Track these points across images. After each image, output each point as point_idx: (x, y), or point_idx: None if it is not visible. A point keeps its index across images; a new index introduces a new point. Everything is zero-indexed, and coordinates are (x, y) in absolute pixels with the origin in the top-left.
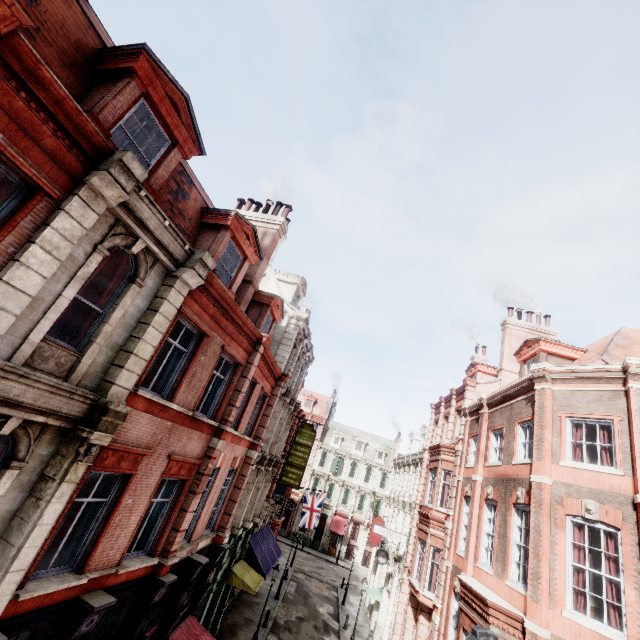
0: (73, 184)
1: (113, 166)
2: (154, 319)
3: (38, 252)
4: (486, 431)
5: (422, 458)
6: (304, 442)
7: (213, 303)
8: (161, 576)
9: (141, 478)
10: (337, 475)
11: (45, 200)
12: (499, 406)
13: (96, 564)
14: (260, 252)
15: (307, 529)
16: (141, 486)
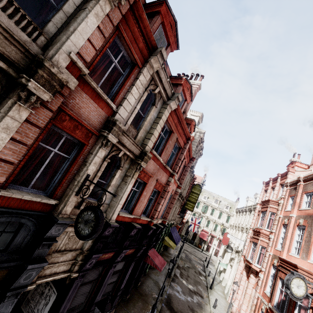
0: (144, 62)
1: (158, 54)
2: (160, 121)
3: (135, 89)
4: (301, 193)
5: (255, 208)
6: (196, 192)
7: (176, 118)
8: (151, 226)
9: (148, 186)
10: (204, 213)
11: (137, 69)
12: (311, 181)
13: (135, 213)
14: (192, 97)
15: (188, 235)
16: (148, 189)
